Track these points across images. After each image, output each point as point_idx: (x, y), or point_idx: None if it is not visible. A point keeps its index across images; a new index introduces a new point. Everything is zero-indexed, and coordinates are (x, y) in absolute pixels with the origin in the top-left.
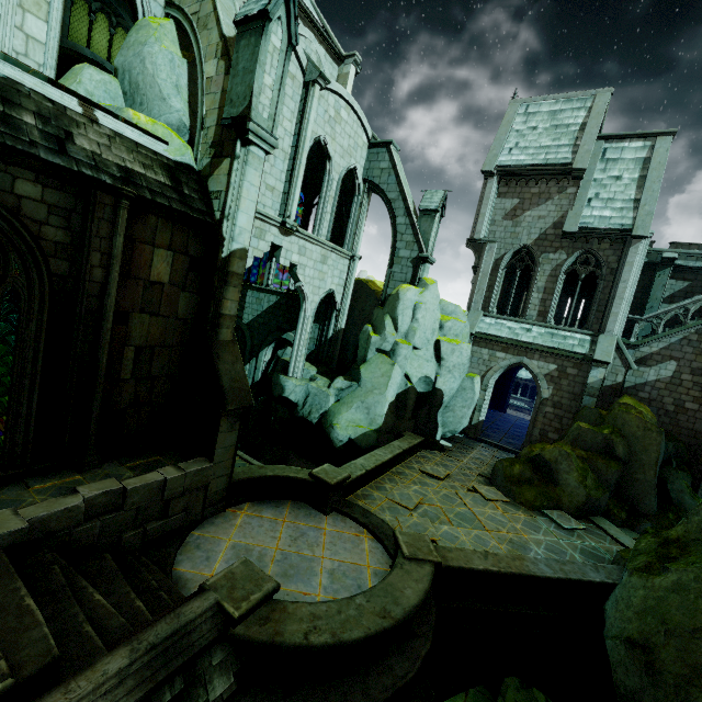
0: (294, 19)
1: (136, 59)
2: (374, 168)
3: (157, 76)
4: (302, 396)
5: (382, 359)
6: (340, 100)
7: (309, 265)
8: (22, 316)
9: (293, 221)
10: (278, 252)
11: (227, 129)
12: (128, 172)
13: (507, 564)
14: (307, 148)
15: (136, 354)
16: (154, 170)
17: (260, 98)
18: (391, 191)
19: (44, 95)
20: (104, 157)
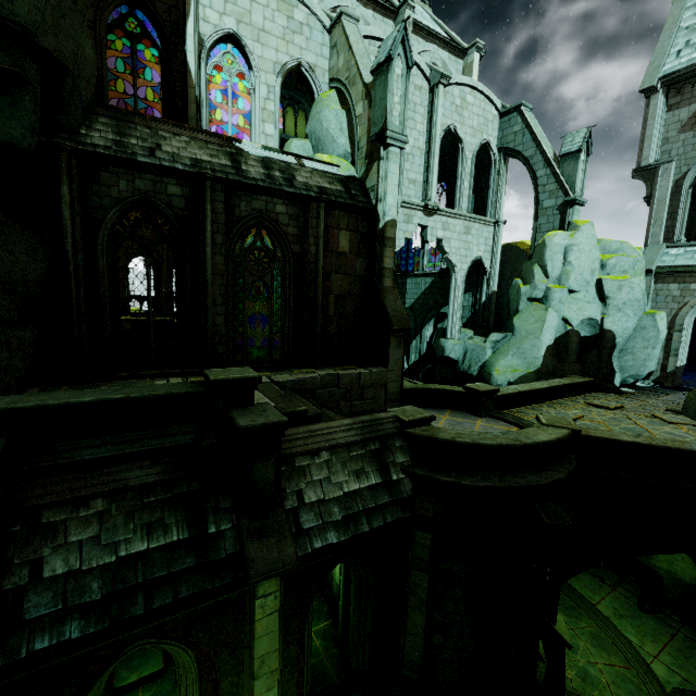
0: (409, 50)
1: (317, 124)
2: (507, 135)
3: (329, 128)
4: (460, 353)
5: (534, 306)
6: (464, 88)
7: (454, 238)
8: (282, 278)
9: (433, 202)
10: (424, 232)
11: (374, 143)
12: (322, 189)
13: (662, 442)
14: (438, 139)
15: (335, 300)
16: (334, 184)
17: (392, 113)
18: (526, 149)
19: (281, 160)
20: (310, 183)
